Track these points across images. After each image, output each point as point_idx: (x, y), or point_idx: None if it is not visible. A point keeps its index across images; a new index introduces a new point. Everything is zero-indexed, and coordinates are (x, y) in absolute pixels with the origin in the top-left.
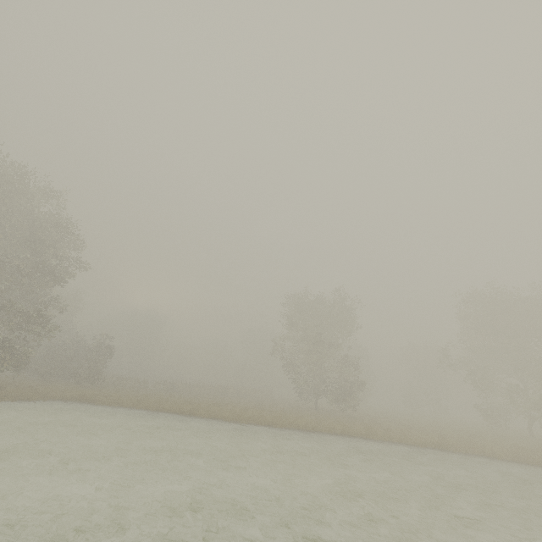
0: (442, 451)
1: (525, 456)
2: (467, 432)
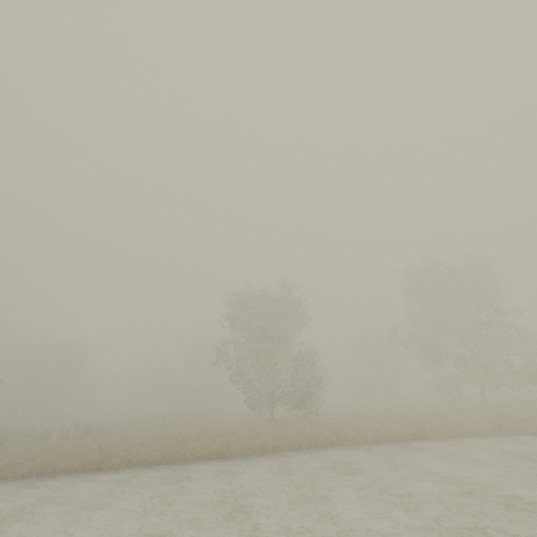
0: (424, 441)
1: (504, 425)
2: (432, 411)
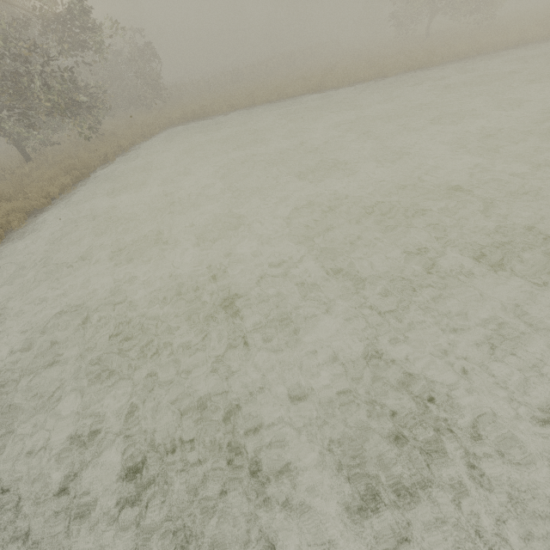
0: None
1: None
2: None
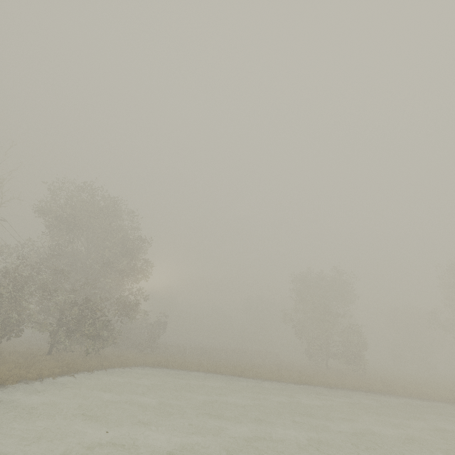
0: None
1: None
2: None
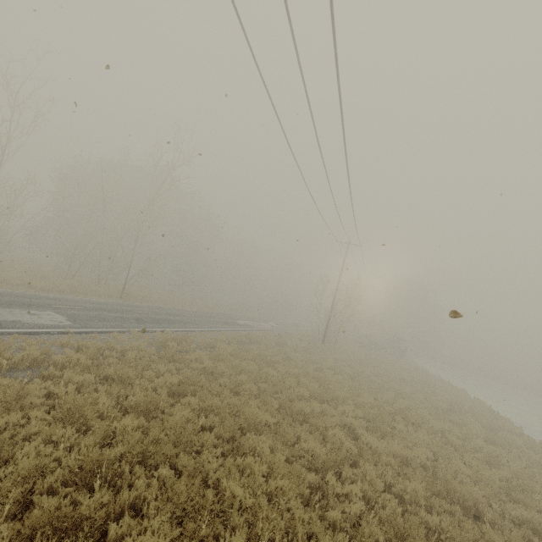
0: None
1: None
2: None
